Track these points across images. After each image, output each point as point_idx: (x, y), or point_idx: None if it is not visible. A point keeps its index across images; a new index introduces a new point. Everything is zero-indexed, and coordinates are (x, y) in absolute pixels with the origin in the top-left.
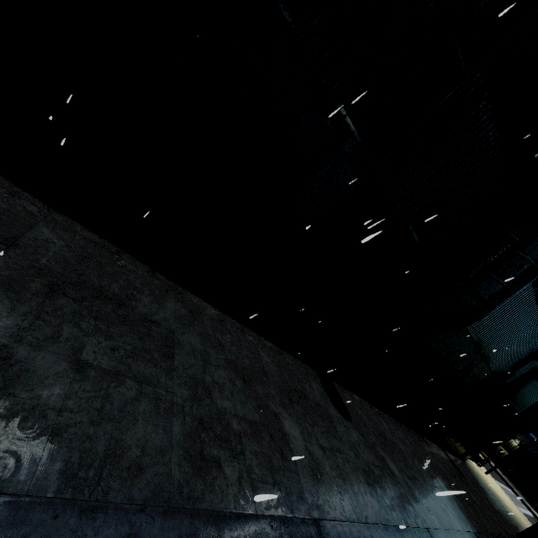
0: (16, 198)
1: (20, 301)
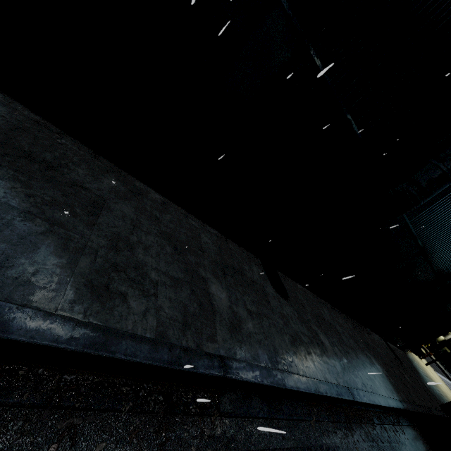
0: None
1: None
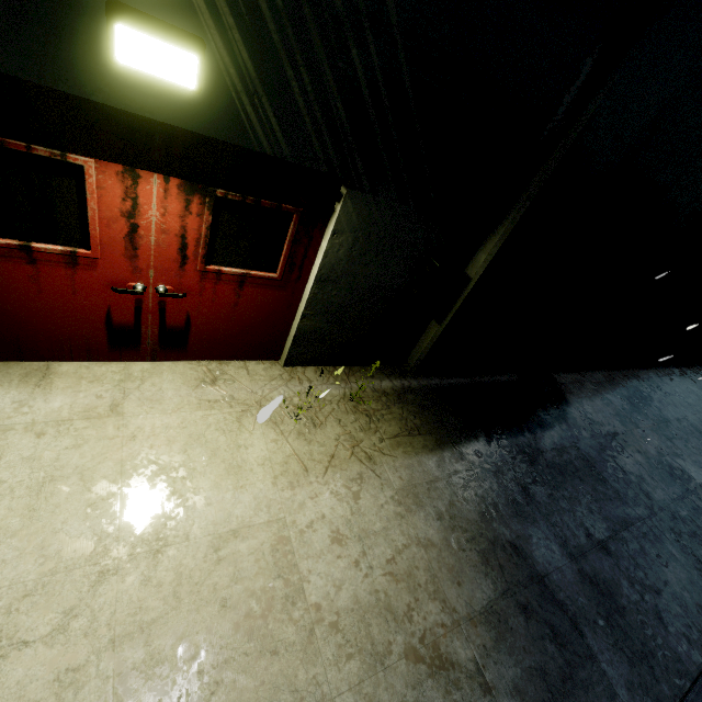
0: (584, 385)
1: (683, 458)
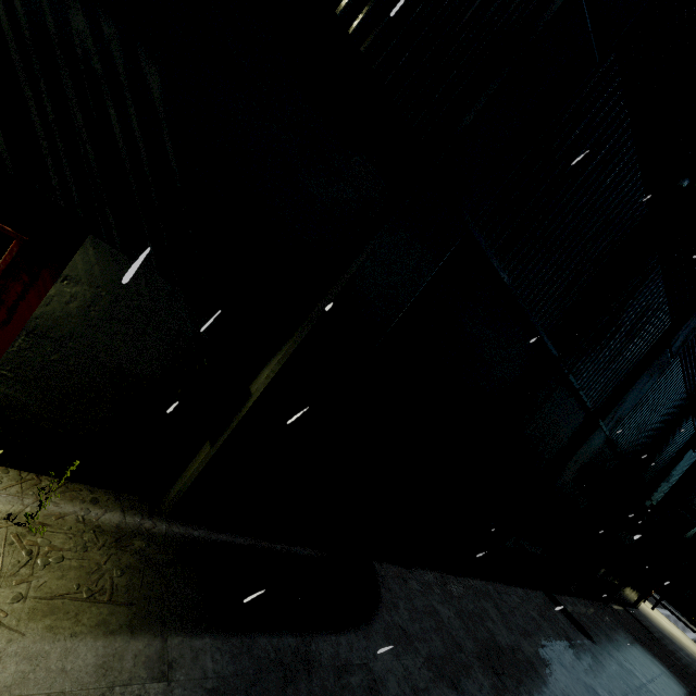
0: (408, 583)
1: None
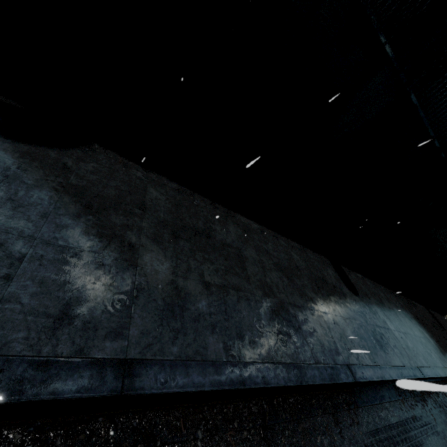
0: (129, 169)
1: (165, 249)
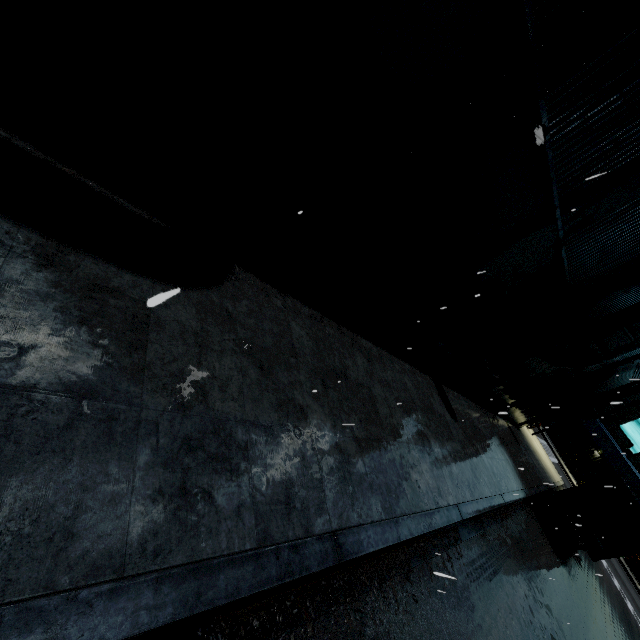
0: (270, 298)
1: (323, 405)
